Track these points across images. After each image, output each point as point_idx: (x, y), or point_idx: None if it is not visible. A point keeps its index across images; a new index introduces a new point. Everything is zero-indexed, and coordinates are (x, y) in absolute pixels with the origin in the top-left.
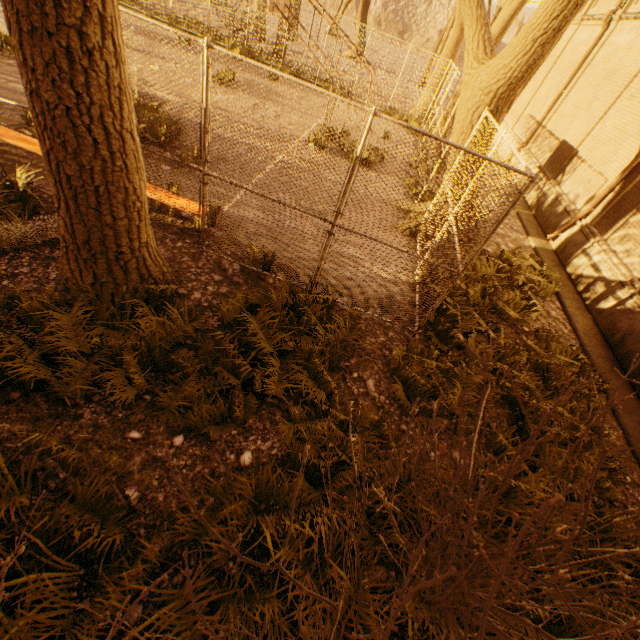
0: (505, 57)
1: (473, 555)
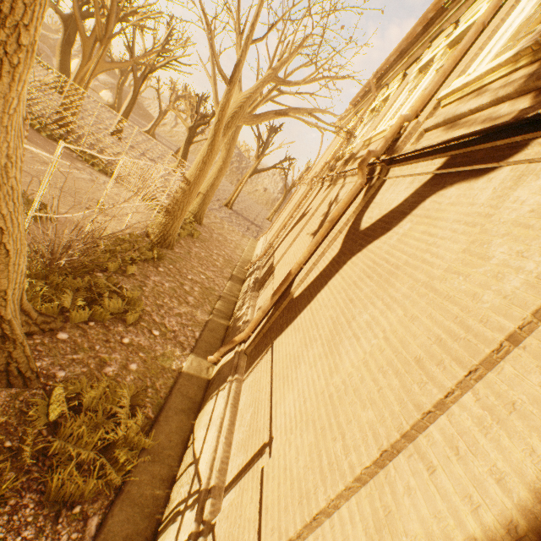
0: None
1: None
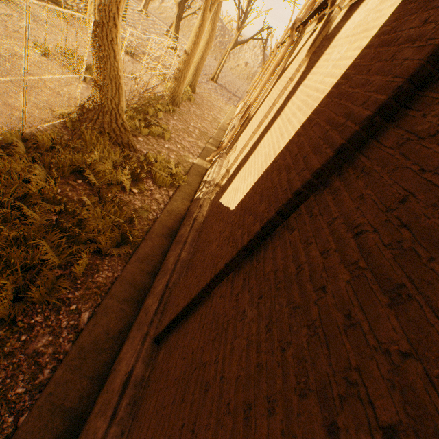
0: None
1: None
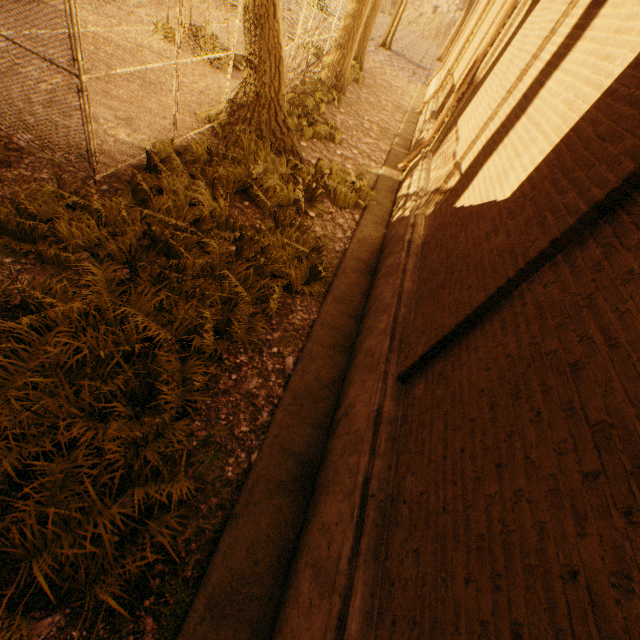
0: None
1: None
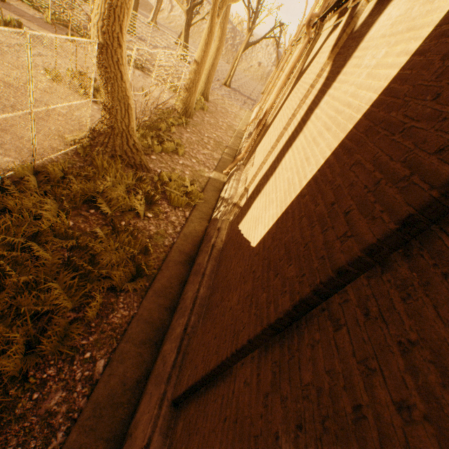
0: None
1: None
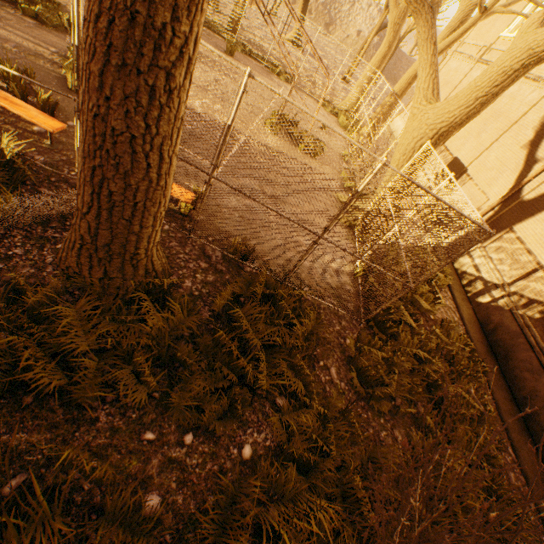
0: (451, 105)
1: (431, 535)
